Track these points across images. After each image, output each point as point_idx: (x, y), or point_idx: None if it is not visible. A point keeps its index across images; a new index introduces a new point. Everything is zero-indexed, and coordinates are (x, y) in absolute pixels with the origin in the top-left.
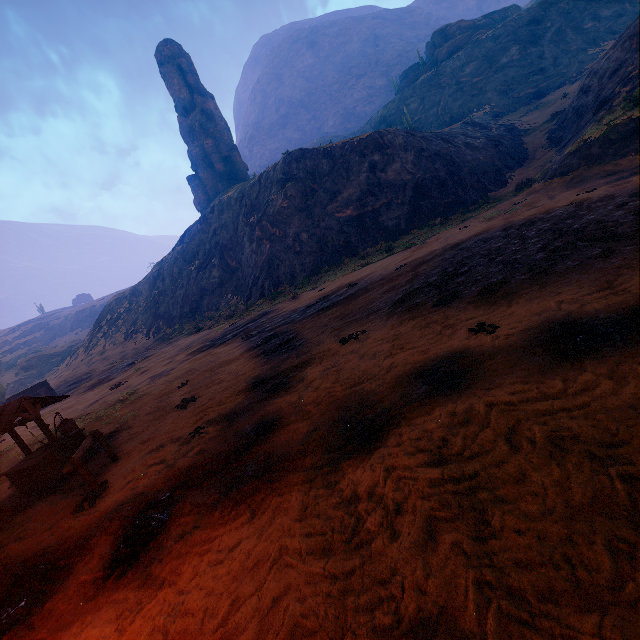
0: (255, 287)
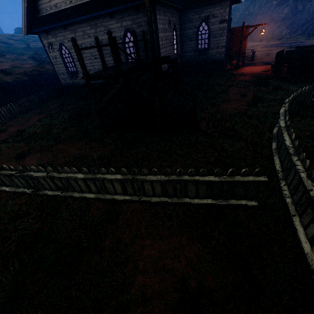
0: (302, 27)
